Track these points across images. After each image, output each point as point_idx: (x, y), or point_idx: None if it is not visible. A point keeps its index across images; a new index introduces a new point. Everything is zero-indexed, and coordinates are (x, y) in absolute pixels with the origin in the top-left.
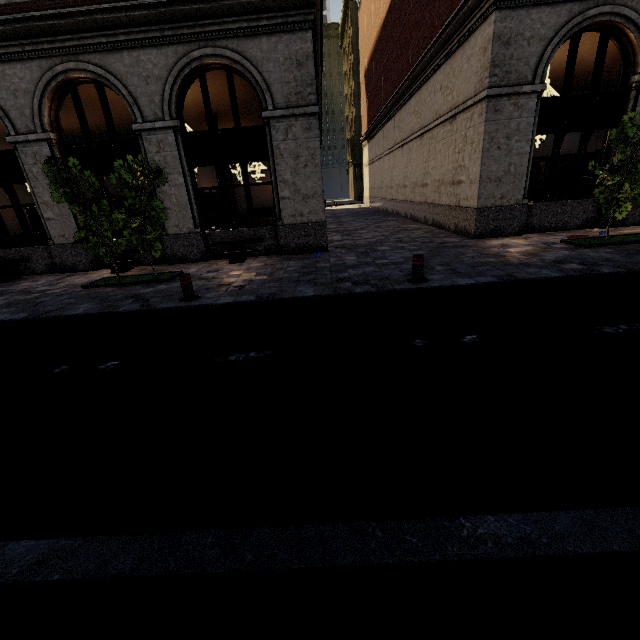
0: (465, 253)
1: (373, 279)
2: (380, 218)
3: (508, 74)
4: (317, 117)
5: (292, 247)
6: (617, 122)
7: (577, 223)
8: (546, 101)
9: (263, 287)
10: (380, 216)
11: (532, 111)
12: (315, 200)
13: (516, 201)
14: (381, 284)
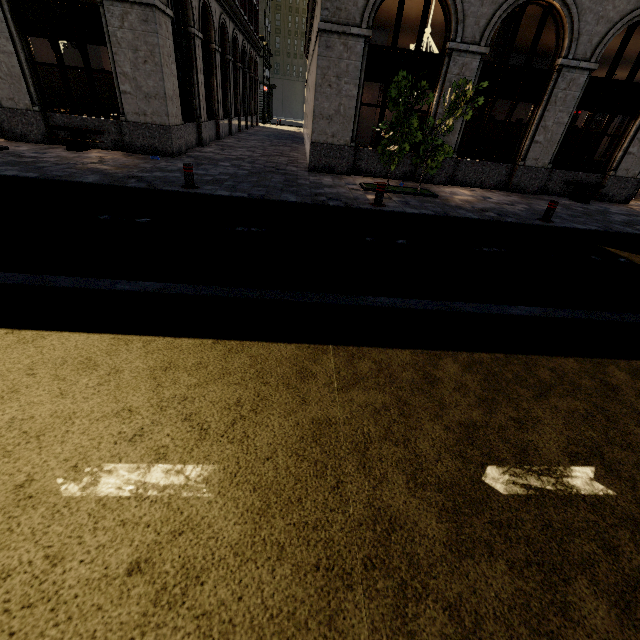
0: (274, 178)
1: (160, 181)
2: (285, 143)
3: (339, 11)
4: (154, 10)
5: (138, 146)
6: (435, 85)
7: (398, 174)
8: (376, 48)
9: (59, 170)
10: (289, 141)
11: (360, 55)
12: (158, 101)
13: (345, 142)
14: (158, 184)
